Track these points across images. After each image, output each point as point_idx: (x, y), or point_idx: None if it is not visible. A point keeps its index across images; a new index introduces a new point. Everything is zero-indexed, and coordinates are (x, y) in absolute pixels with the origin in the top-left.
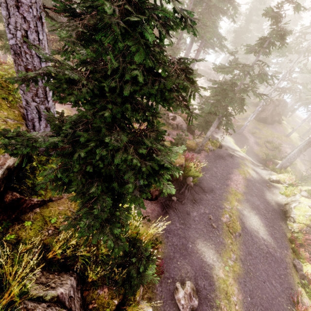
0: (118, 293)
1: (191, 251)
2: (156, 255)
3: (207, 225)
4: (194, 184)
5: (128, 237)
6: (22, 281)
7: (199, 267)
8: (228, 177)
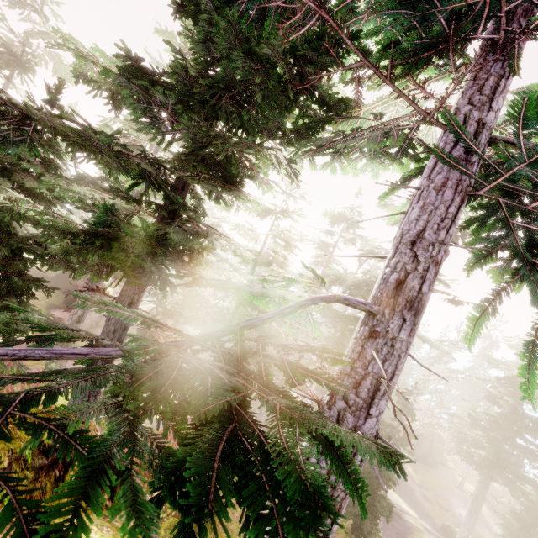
0: None
1: None
2: None
3: None
4: None
5: None
6: None
7: None
8: None
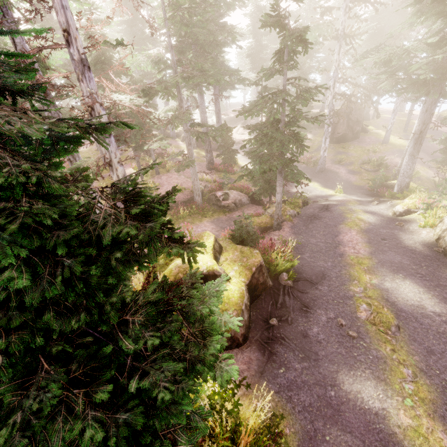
0: None
1: (338, 404)
2: (285, 446)
3: (341, 339)
4: (293, 281)
5: None
6: None
7: (364, 426)
8: (337, 242)
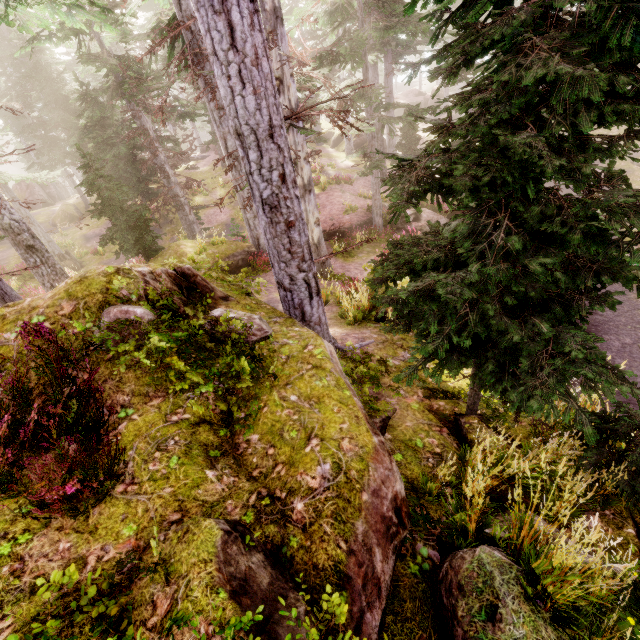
0: (621, 518)
1: None
2: None
3: None
4: None
5: (555, 424)
6: (486, 527)
7: None
8: None
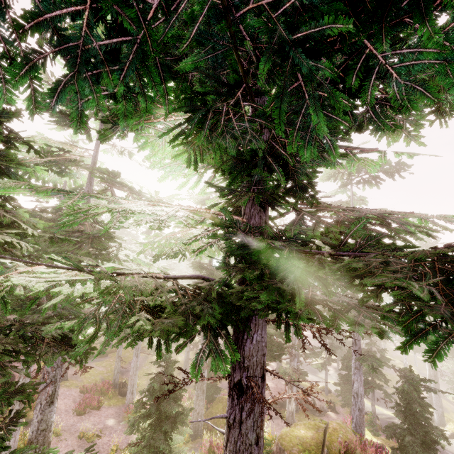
0: None
1: None
2: None
3: None
4: None
5: None
6: None
7: None
8: None
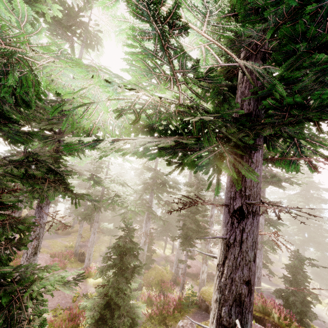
0: None
1: None
2: None
3: None
4: None
5: None
6: None
7: None
8: None
